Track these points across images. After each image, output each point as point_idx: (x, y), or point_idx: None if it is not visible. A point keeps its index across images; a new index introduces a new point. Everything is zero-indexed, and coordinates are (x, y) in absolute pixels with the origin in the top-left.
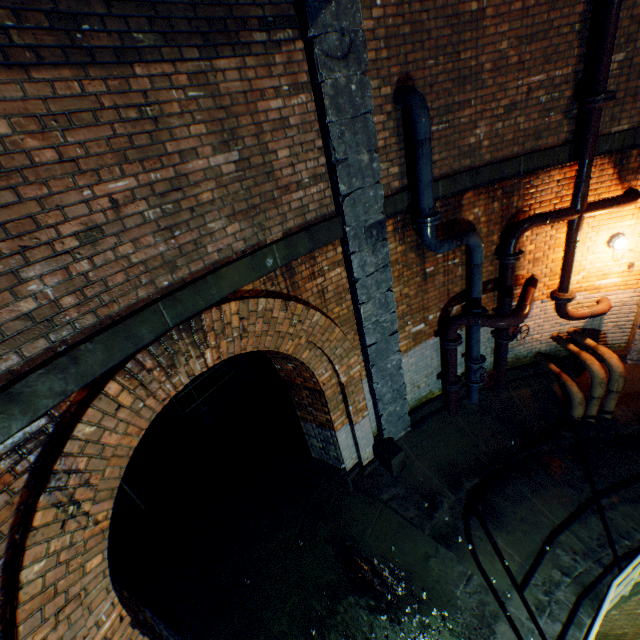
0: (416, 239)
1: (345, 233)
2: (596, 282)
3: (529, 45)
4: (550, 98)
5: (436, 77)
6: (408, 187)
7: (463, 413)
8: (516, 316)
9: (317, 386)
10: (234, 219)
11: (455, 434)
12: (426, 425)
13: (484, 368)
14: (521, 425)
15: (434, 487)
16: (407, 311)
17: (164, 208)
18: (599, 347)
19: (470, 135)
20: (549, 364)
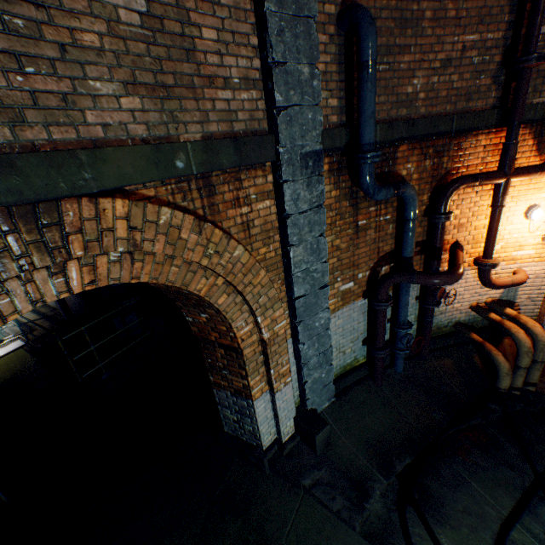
0: (351, 186)
1: (278, 155)
2: (513, 253)
3: (466, 2)
4: (482, 60)
5: (380, 11)
6: (346, 125)
7: (388, 383)
8: (453, 273)
9: (234, 343)
10: (133, 91)
11: (381, 406)
12: (351, 395)
13: (411, 334)
14: (447, 397)
15: (363, 469)
16: (337, 266)
17: (6, 19)
18: (521, 316)
19: (408, 84)
20: (471, 333)
